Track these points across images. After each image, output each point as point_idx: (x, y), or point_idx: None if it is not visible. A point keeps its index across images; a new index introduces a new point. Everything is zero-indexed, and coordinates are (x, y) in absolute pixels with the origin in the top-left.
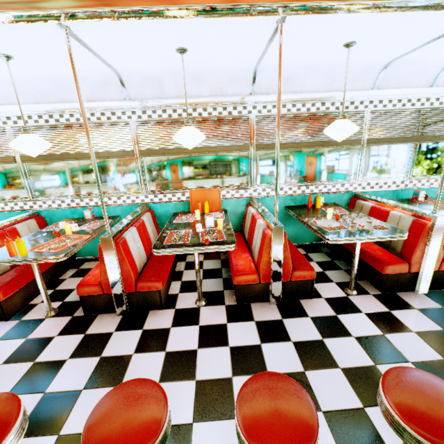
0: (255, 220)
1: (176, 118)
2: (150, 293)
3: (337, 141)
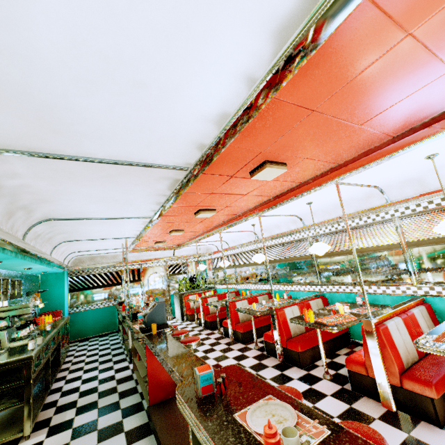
0: None
1: None
2: (418, 396)
3: None
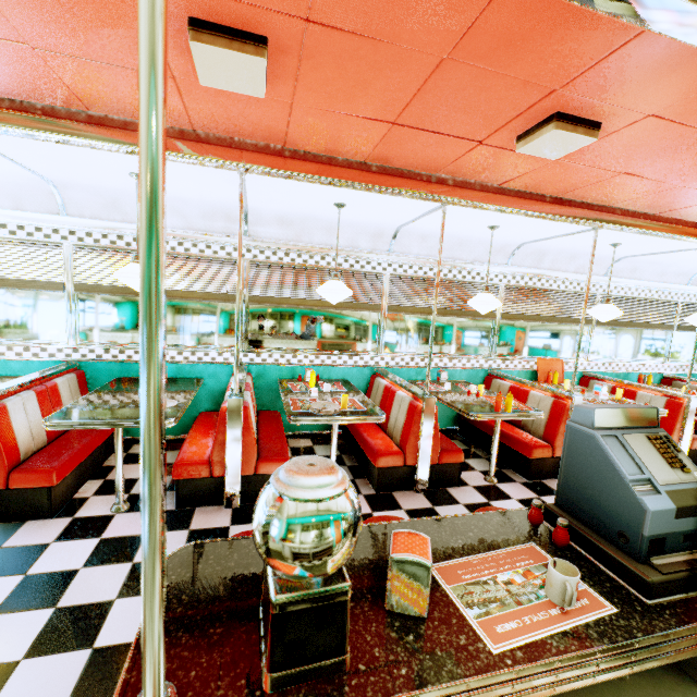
0: (633, 393)
1: (540, 287)
2: None
3: (657, 325)
